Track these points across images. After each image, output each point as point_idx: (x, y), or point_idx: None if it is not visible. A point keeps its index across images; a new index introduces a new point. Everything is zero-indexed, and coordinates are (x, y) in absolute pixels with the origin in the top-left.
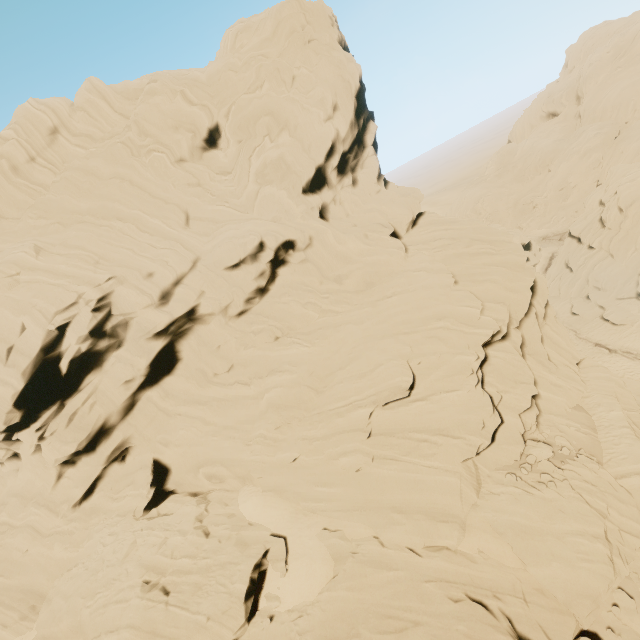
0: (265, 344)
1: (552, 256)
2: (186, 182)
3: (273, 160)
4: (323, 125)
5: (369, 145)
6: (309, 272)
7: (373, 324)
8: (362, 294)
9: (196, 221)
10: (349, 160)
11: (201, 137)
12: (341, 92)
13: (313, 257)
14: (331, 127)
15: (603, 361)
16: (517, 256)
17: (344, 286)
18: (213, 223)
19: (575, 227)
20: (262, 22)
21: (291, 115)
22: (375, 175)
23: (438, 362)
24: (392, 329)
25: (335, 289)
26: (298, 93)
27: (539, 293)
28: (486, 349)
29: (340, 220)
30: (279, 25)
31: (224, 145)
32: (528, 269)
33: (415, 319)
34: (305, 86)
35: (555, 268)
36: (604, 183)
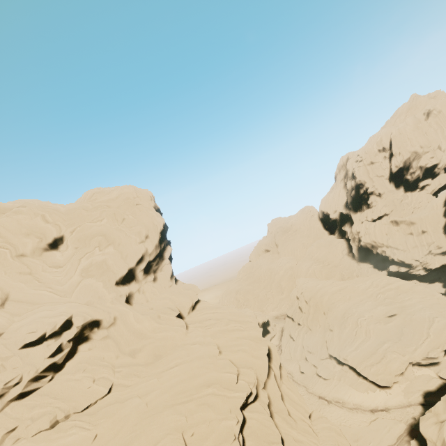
0: (41, 432)
1: (282, 329)
2: (19, 271)
3: (98, 262)
4: (138, 245)
5: (167, 258)
6: (108, 347)
7: (156, 395)
8: (151, 366)
9: (14, 302)
10: (153, 265)
11: (46, 242)
12: (152, 230)
13: (114, 334)
14: (143, 246)
15: (326, 411)
16: (256, 331)
17: (137, 359)
18: (30, 304)
19: (289, 311)
20: (111, 191)
21: (117, 237)
22: (169, 275)
23: (208, 430)
24: (172, 399)
25: (128, 362)
26: (125, 227)
27: (274, 358)
28: (244, 411)
29: (141, 304)
30: (121, 194)
31: (63, 248)
32: (263, 340)
33: (191, 387)
34: (130, 224)
35: (285, 338)
36: (296, 287)
